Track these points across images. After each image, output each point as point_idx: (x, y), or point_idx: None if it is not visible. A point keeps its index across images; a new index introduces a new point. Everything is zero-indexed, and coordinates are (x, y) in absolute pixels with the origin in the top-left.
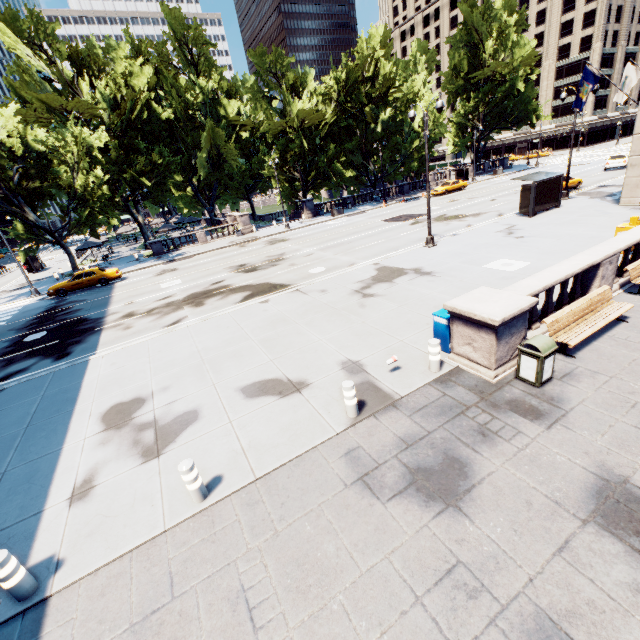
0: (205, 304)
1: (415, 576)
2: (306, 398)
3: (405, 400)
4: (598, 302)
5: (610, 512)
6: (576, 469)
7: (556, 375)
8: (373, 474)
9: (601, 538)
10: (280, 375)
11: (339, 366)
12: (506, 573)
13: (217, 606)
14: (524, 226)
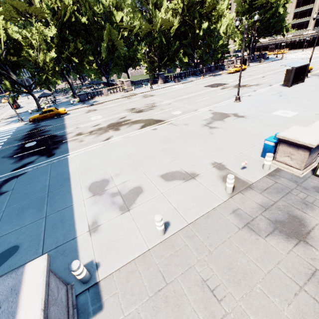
0: (120, 129)
1: (295, 276)
2: (199, 182)
3: (255, 184)
4: None
5: None
6: None
7: None
8: (252, 223)
9: None
10: (180, 169)
11: (211, 165)
12: None
13: (193, 288)
14: (287, 92)
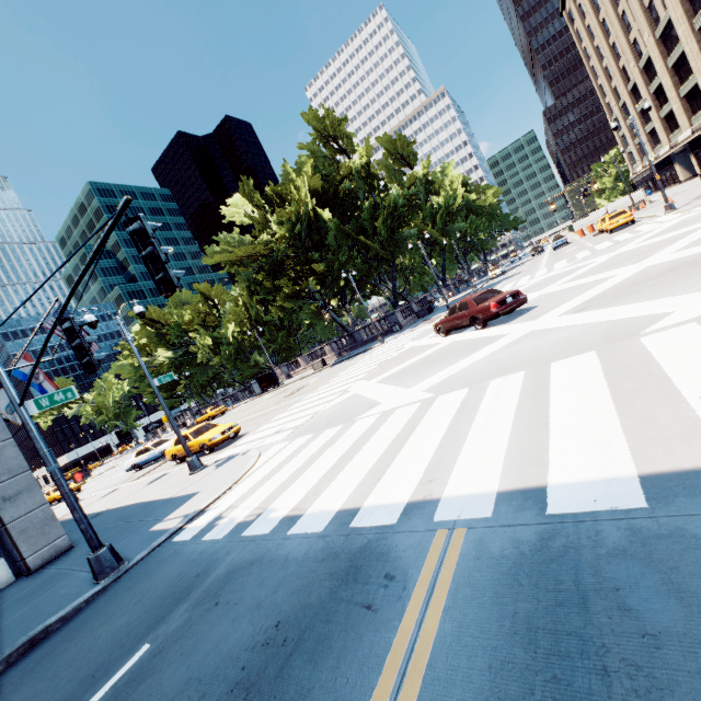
0: None
1: None
2: None
3: None
4: None
5: None
6: None
7: None
8: None
9: None
10: None
11: None
12: None
13: None
14: None
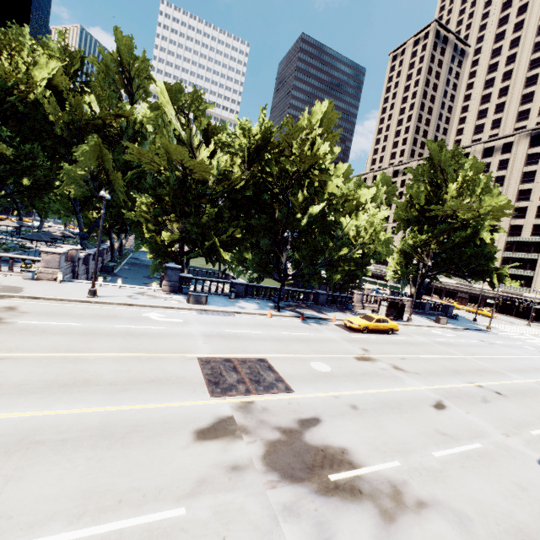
0: None
1: None
2: None
3: None
4: None
5: None
6: None
7: None
8: None
9: None
10: None
11: None
12: None
13: None
14: None
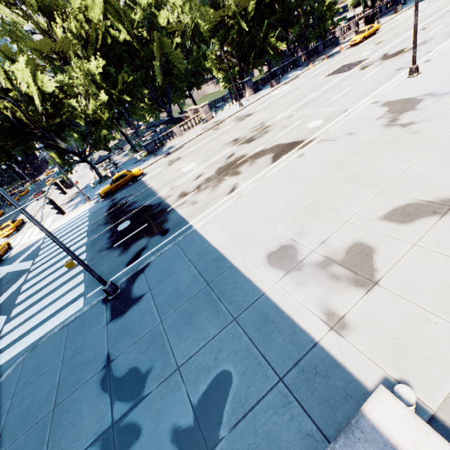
0: (241, 172)
1: None
2: None
3: None
4: None
5: None
6: None
7: None
8: None
9: None
10: (410, 200)
11: None
12: None
13: None
14: None
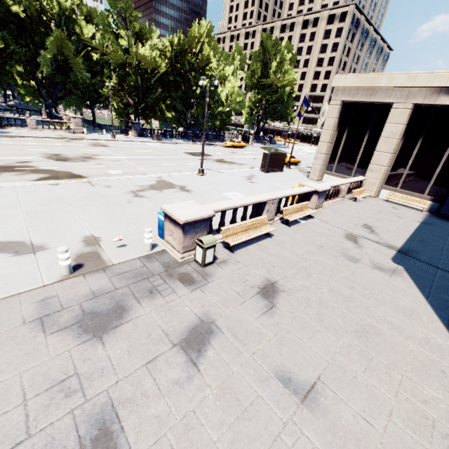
0: None
1: (34, 385)
2: (36, 258)
3: (115, 267)
4: (259, 224)
5: (192, 339)
6: (191, 315)
7: (218, 261)
8: (53, 315)
9: (177, 354)
10: (26, 239)
11: (81, 239)
12: (104, 379)
13: None
14: (259, 177)
